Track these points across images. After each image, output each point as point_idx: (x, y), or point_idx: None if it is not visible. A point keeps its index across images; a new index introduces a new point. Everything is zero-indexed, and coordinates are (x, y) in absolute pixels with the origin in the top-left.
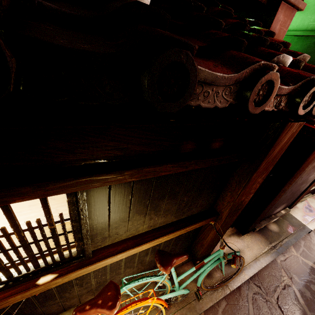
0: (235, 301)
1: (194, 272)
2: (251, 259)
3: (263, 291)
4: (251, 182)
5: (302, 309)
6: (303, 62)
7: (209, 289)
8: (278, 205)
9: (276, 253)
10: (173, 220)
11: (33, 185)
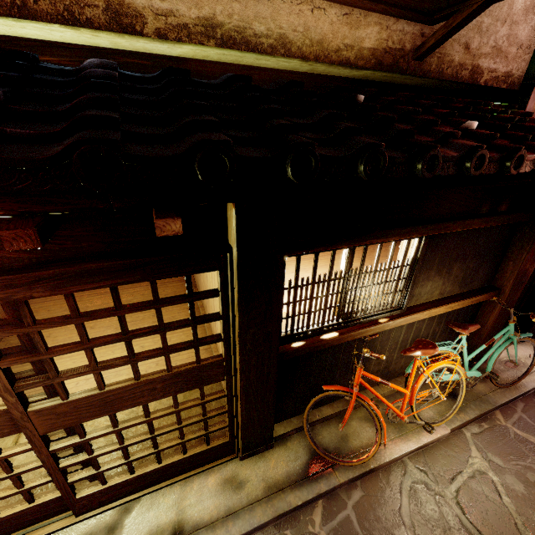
0: (534, 403)
1: None
2: None
3: None
4: (534, 244)
5: None
6: None
7: (500, 386)
8: None
9: None
10: (457, 292)
11: (423, 226)
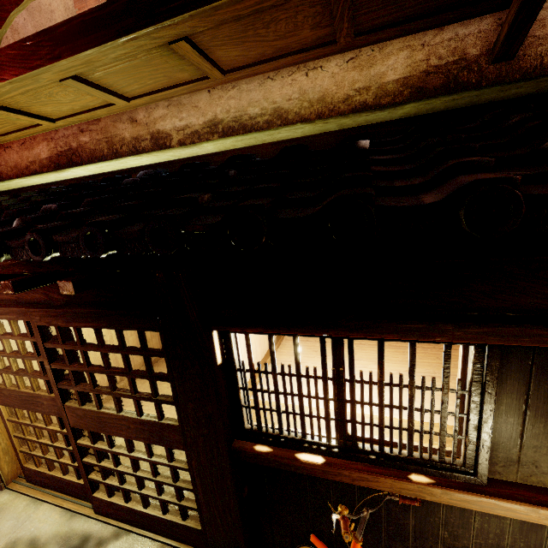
0: None
1: None
2: None
3: None
4: None
5: None
6: None
7: None
8: None
9: None
10: None
11: (455, 324)
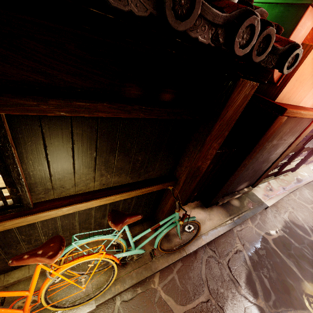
0: (190, 263)
1: (155, 238)
2: (210, 228)
3: (216, 255)
4: (206, 145)
5: (248, 269)
6: (252, 5)
7: (167, 252)
8: (241, 182)
9: (233, 223)
10: (130, 181)
11: None
